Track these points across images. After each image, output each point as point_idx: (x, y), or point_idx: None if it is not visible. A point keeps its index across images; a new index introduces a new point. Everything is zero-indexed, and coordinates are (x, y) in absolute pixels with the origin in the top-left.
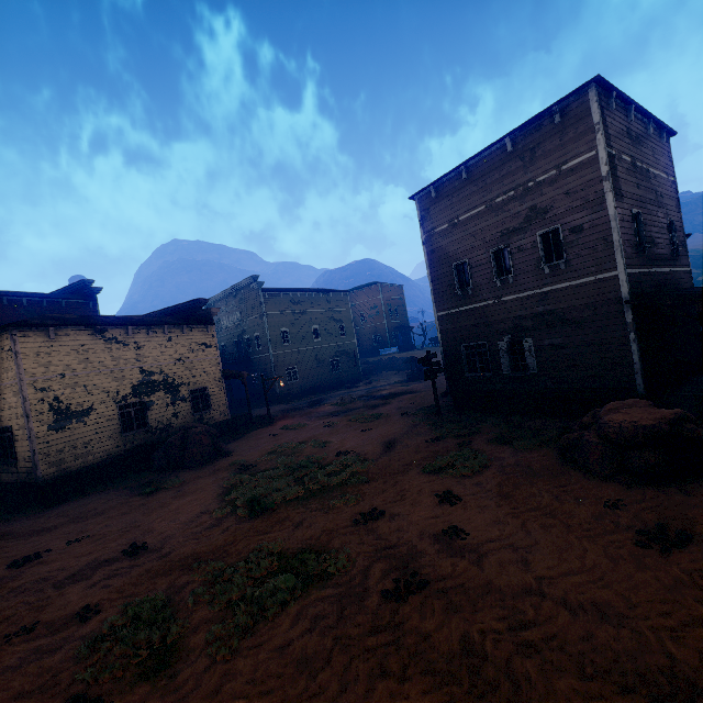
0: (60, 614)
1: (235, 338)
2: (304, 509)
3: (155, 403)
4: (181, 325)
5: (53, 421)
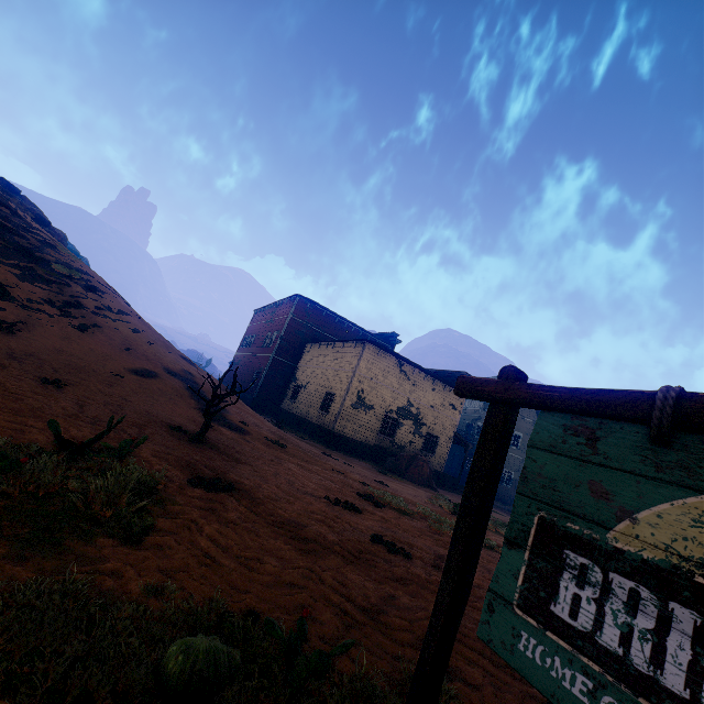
0: (352, 477)
1: (468, 420)
2: (493, 534)
3: (404, 426)
4: (445, 384)
5: (354, 401)
